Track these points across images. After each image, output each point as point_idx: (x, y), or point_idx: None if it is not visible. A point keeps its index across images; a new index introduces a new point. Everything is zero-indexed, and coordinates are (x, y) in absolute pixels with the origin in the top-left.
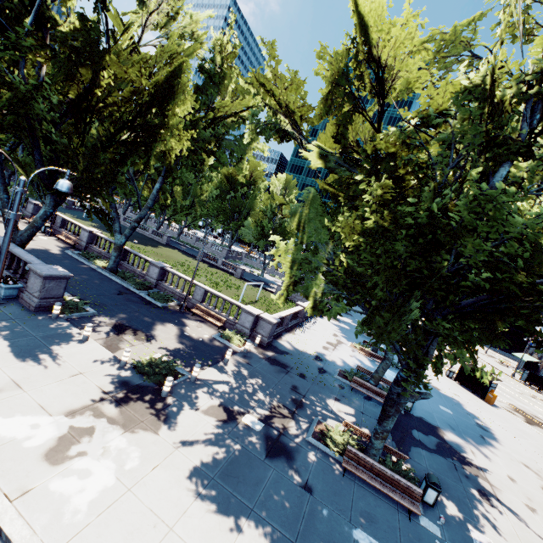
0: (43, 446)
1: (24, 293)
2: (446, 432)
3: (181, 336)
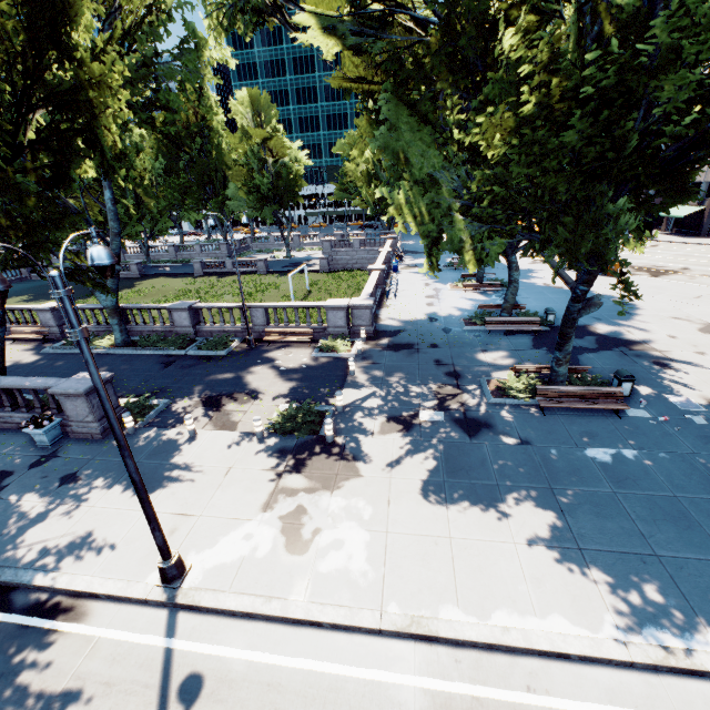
0: (276, 547)
1: (70, 425)
2: (596, 326)
3: (282, 374)
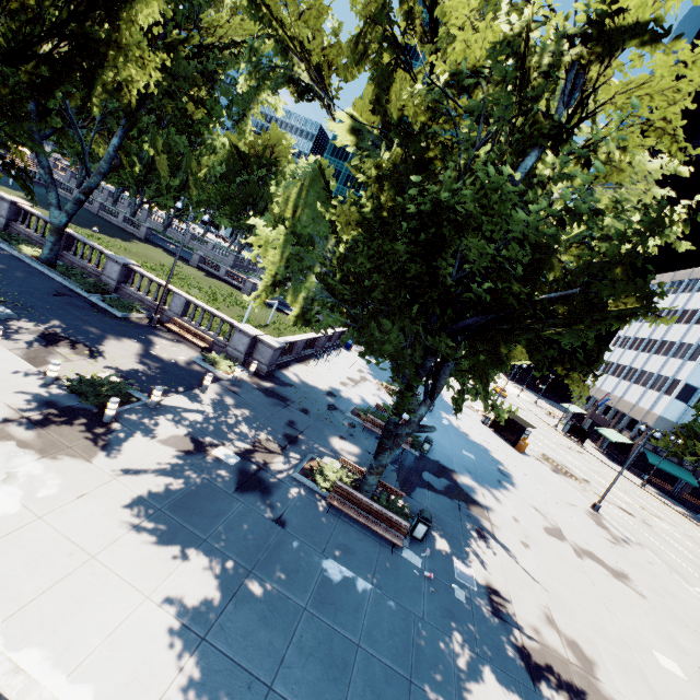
0: None
1: None
2: (462, 475)
3: (146, 355)
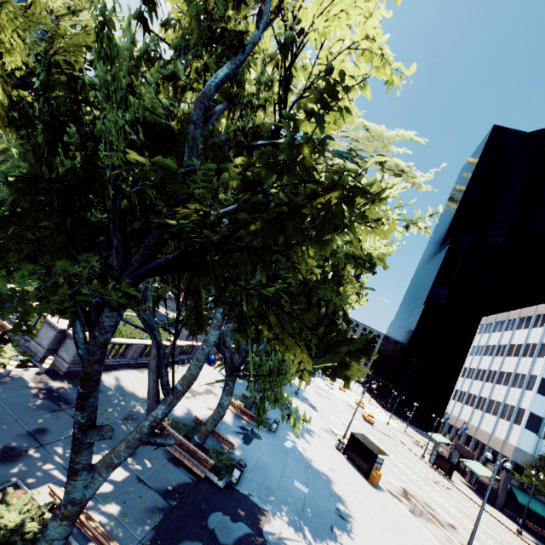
0: None
1: None
2: (276, 518)
3: None
